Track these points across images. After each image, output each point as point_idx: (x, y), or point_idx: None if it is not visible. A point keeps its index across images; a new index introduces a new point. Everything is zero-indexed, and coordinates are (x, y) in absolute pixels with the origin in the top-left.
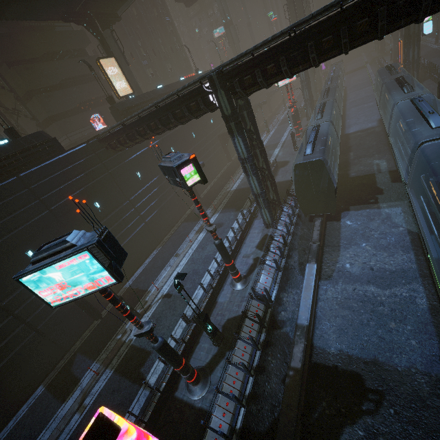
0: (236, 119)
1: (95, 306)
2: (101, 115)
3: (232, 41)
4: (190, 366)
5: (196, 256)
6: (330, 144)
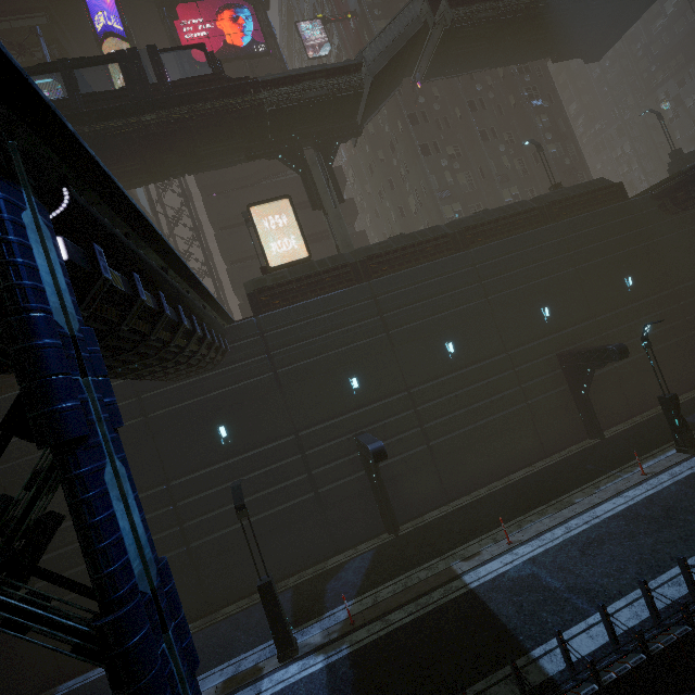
0: None
1: None
2: None
3: None
4: None
5: None
6: None
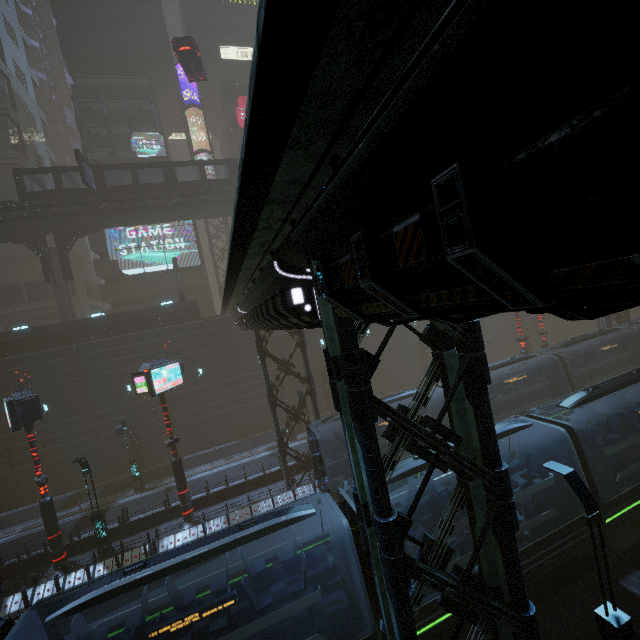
0: (257, 347)
1: (148, 457)
2: None
3: None
4: (60, 547)
5: (228, 471)
6: None
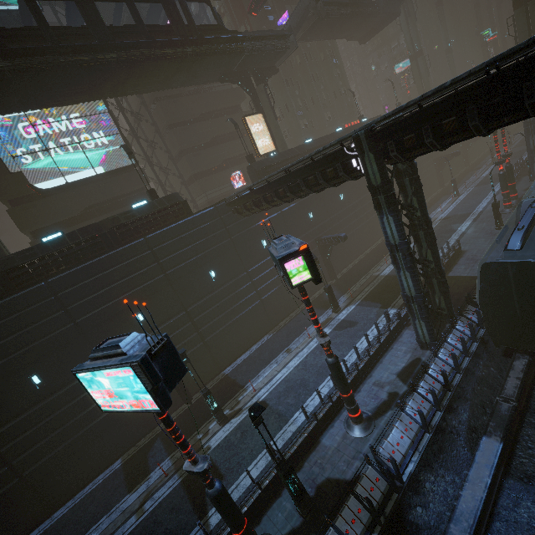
0: (387, 192)
1: (188, 386)
2: (242, 172)
3: (418, 76)
4: (254, 534)
5: (310, 360)
6: None
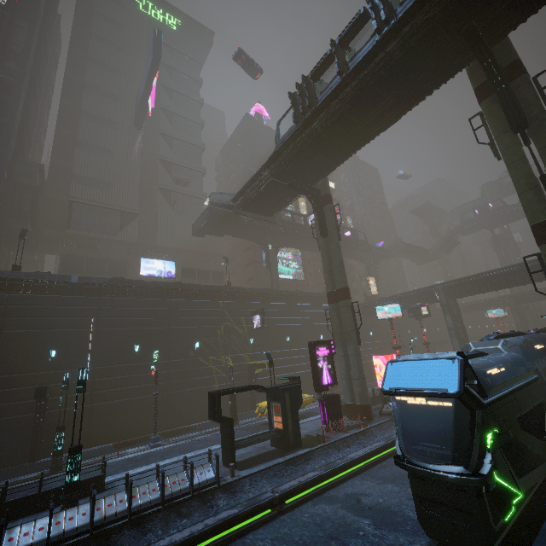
0: (448, 306)
1: None
2: None
3: None
4: None
5: None
6: None
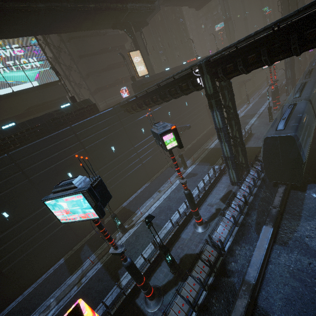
0: (216, 98)
1: None
2: (127, 87)
3: (228, 33)
4: (149, 285)
5: (172, 195)
6: (305, 120)
